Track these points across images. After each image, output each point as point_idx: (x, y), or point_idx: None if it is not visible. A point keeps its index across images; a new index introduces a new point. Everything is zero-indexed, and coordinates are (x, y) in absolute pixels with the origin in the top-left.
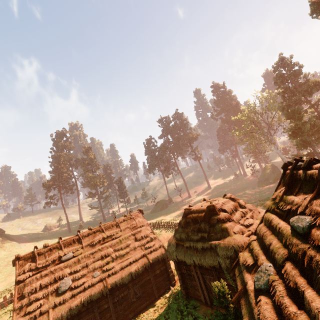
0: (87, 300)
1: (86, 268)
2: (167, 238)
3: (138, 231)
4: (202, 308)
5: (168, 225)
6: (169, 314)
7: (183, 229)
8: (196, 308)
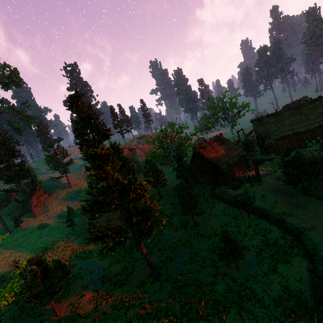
0: None
1: None
2: None
3: None
4: None
5: None
6: None
7: None
8: None
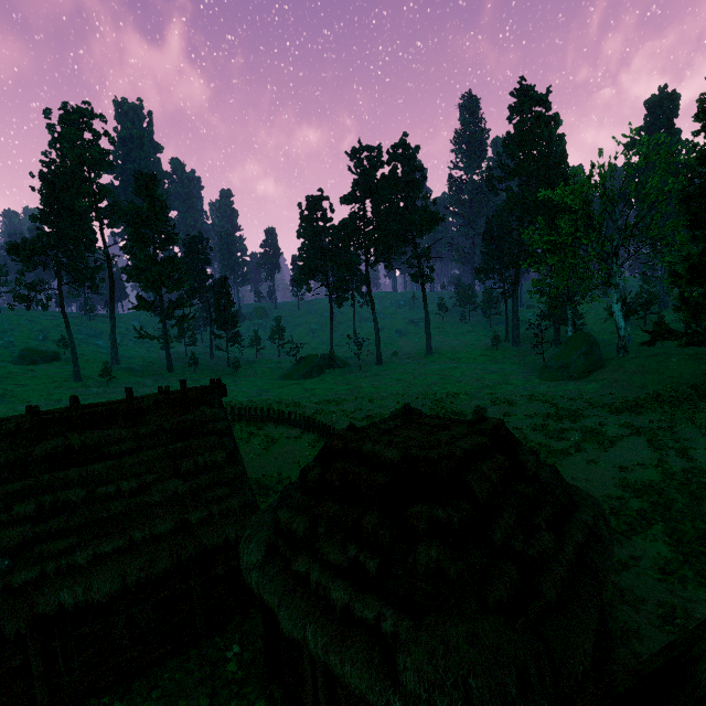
0: None
1: None
2: (292, 455)
3: (190, 446)
4: None
5: (304, 424)
6: None
7: (307, 501)
8: None
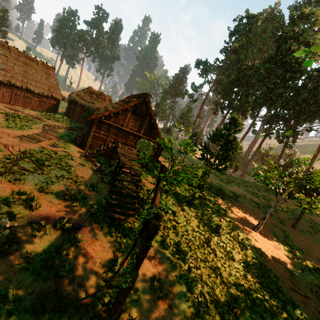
0: (13, 82)
1: (13, 68)
2: None
3: (49, 77)
4: (73, 120)
5: None
6: (56, 115)
7: (84, 92)
8: (70, 118)
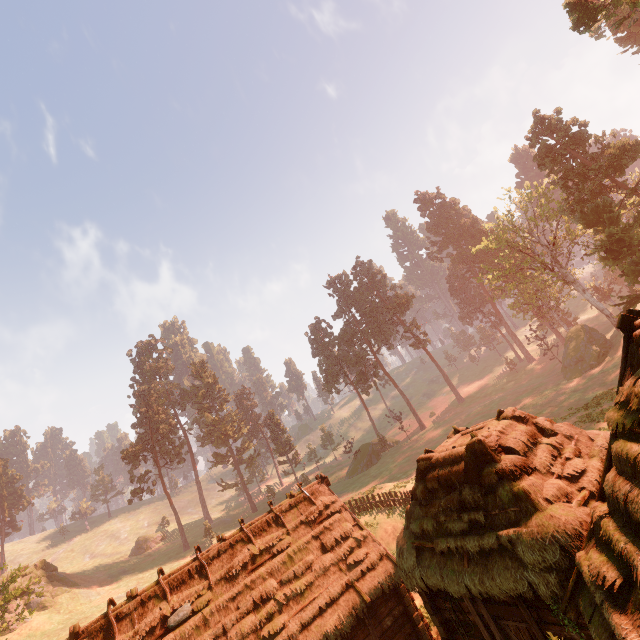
0: None
1: (223, 638)
2: (393, 531)
3: (325, 527)
4: None
5: (389, 500)
6: None
7: (425, 508)
8: None
